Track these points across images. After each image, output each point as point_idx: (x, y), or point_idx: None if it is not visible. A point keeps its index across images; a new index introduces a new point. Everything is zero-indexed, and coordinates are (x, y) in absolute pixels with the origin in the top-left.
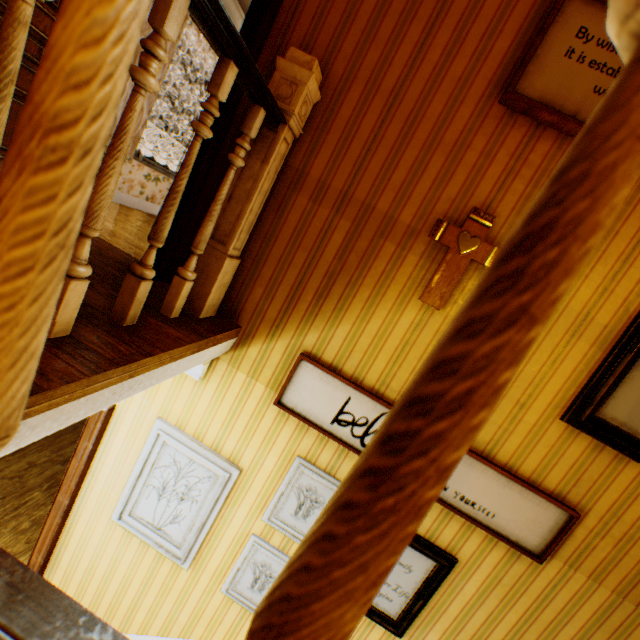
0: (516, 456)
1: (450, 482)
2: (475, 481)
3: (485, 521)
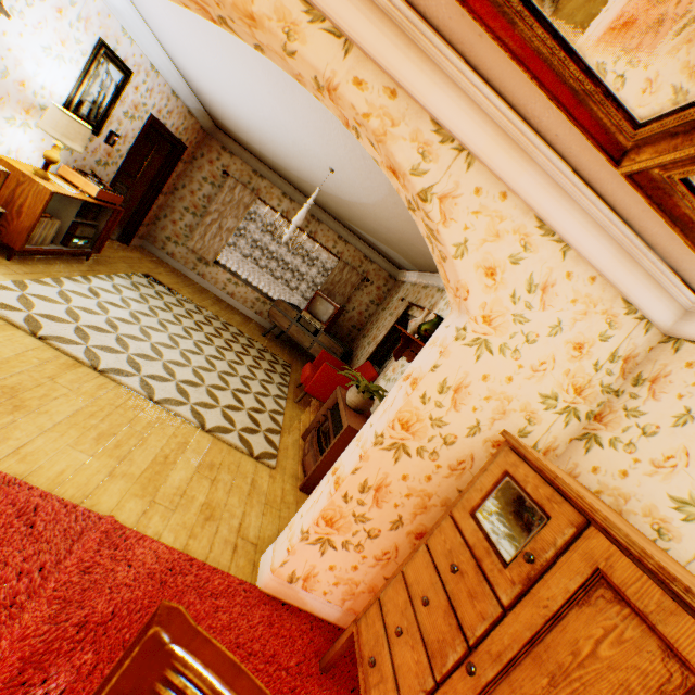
0: None
1: None
2: None
3: None
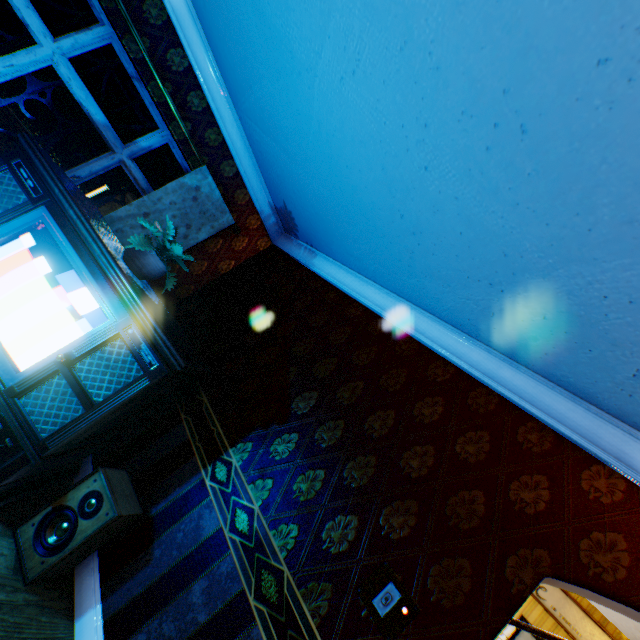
0: (590, 605)
1: (556, 606)
2: (569, 610)
3: (576, 637)
